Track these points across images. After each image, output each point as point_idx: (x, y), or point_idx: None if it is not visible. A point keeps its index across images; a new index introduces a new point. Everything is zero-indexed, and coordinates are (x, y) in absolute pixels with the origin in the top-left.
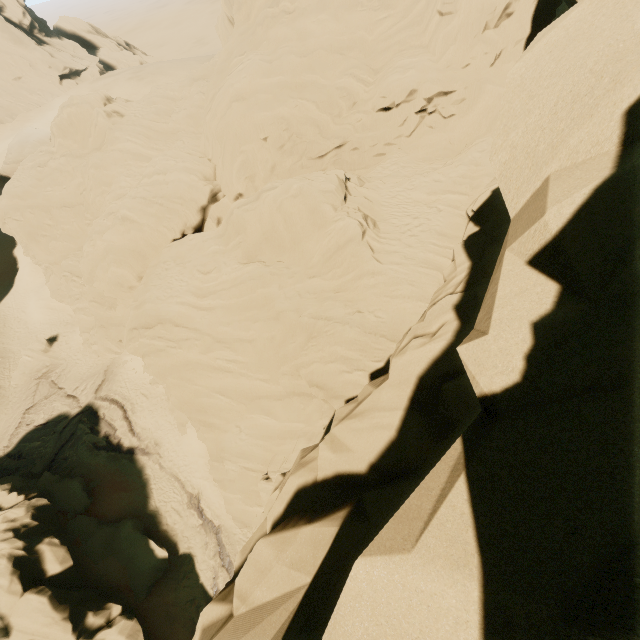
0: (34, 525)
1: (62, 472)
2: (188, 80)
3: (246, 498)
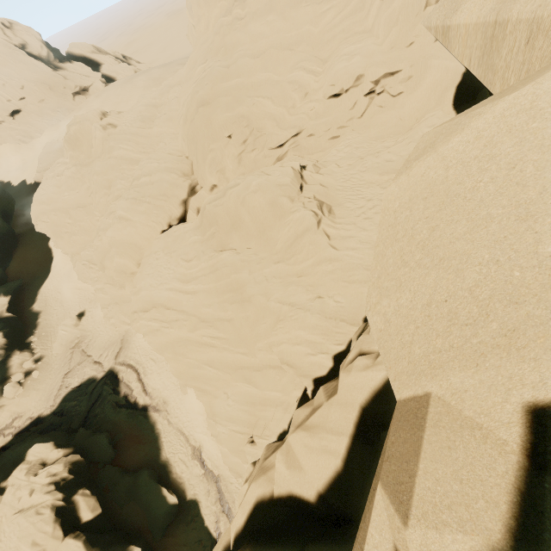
0: (70, 478)
1: (93, 427)
2: (166, 87)
3: (237, 456)
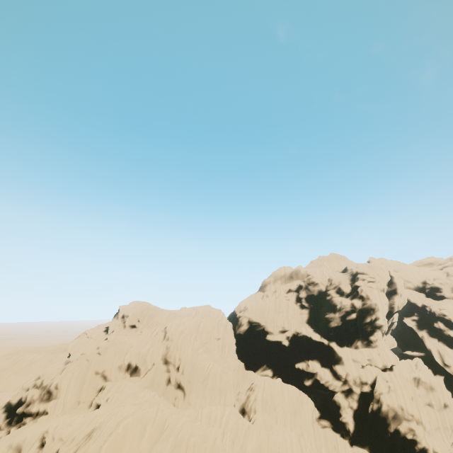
0: None
1: None
2: (133, 394)
3: None
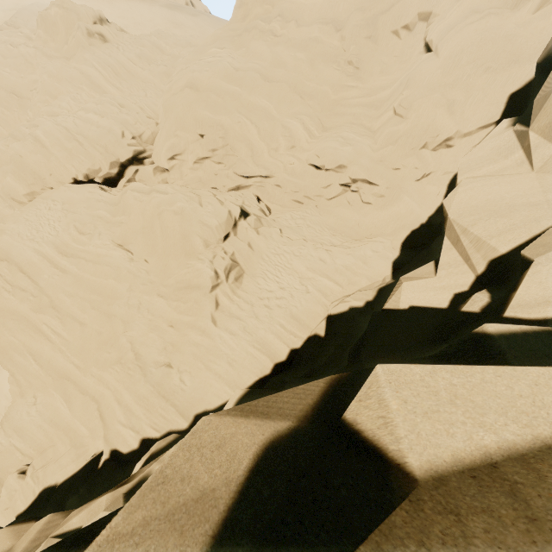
0: None
1: None
2: (184, 42)
3: (2, 476)
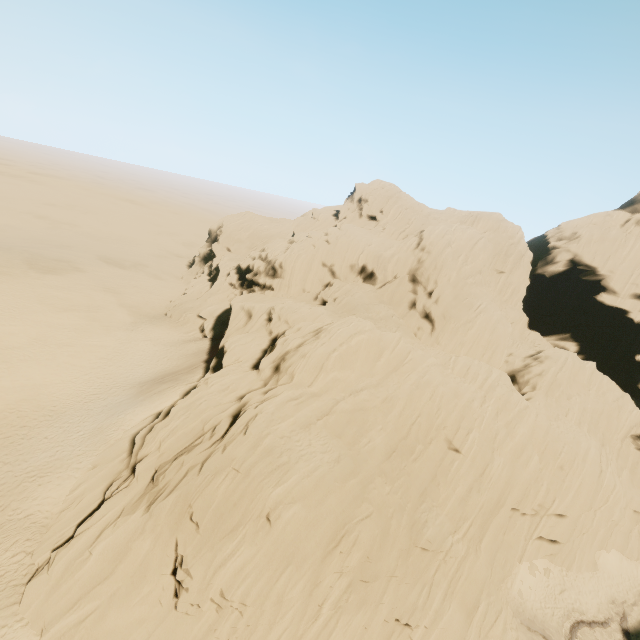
0: None
1: None
2: (366, 305)
3: None
